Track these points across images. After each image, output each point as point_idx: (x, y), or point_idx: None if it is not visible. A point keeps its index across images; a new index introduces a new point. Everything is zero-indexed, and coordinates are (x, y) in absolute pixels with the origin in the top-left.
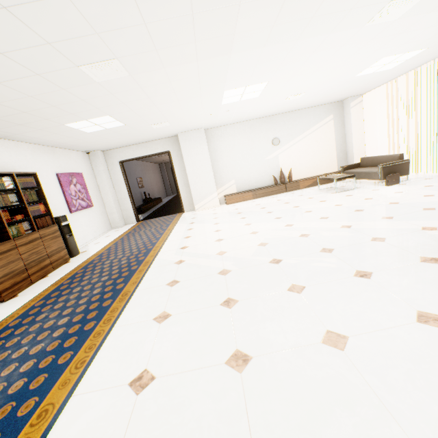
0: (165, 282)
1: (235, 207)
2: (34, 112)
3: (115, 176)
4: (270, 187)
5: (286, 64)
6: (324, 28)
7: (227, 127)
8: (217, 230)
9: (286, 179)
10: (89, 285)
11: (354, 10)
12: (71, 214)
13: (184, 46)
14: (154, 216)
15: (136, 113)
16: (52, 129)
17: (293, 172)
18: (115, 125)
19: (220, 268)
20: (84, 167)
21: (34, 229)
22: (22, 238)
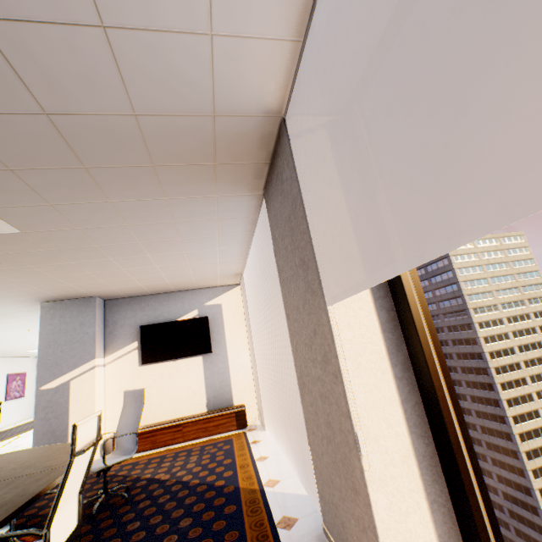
0: None
1: None
2: (11, 351)
3: None
4: None
5: None
6: None
7: None
8: None
9: None
10: None
11: None
12: (6, 401)
13: None
14: None
15: None
16: (17, 353)
17: None
18: None
19: None
20: (30, 367)
21: None
22: None
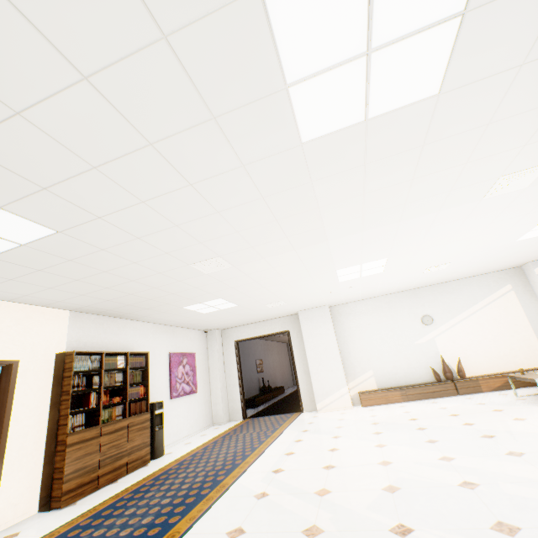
0: (227, 527)
1: (372, 413)
2: (158, 299)
3: (228, 357)
4: (428, 384)
5: (400, 241)
6: (427, 208)
7: (357, 303)
8: (332, 448)
9: (455, 374)
10: (144, 507)
11: (455, 190)
12: (171, 400)
13: (277, 241)
14: (265, 413)
15: (247, 295)
16: (172, 311)
17: (464, 364)
18: (228, 306)
19: (309, 521)
20: (199, 346)
21: (125, 415)
22: (110, 424)
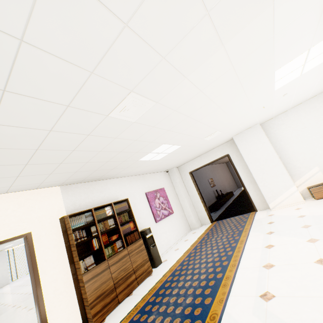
0: None
1: None
2: (113, 159)
3: (187, 184)
4: None
5: None
6: None
7: (287, 113)
8: (319, 259)
9: None
10: None
11: None
12: (156, 223)
13: (195, 31)
14: (226, 215)
15: (185, 134)
16: (133, 165)
17: None
18: (173, 149)
19: None
20: (165, 182)
21: (124, 246)
22: (114, 257)
